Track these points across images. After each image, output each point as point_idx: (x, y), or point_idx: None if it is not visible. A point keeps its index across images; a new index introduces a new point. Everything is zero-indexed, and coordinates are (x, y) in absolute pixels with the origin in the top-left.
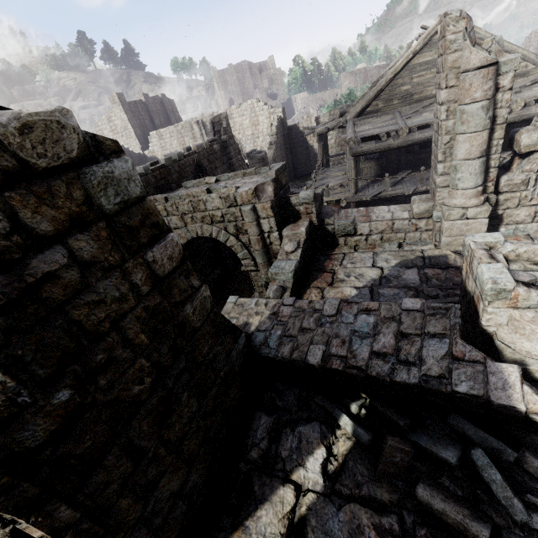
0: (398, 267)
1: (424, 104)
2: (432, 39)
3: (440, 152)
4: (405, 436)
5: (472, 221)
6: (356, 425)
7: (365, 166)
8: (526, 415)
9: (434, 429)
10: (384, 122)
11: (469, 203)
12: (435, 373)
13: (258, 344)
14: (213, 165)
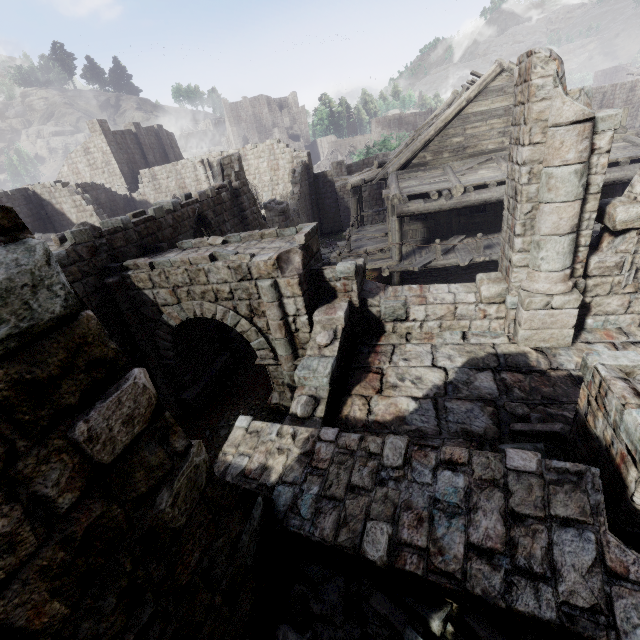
0: (467, 369)
1: (480, 160)
2: (488, 86)
3: (518, 223)
4: None
5: (557, 312)
6: None
7: (410, 227)
8: None
9: None
10: (434, 178)
11: (555, 290)
12: (585, 603)
13: (283, 509)
14: (220, 217)
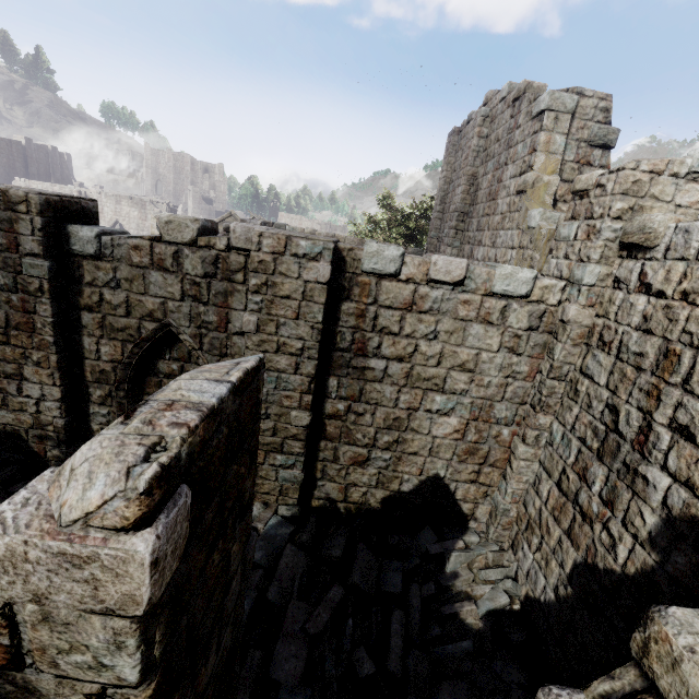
0: None
1: None
2: (226, 220)
3: None
4: None
5: None
6: None
7: None
8: None
9: None
10: None
11: None
12: None
13: None
14: None
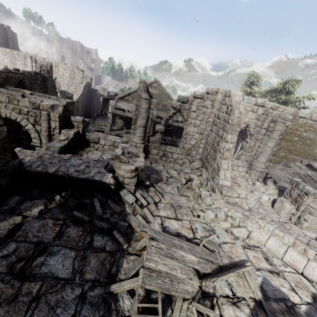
0: (110, 159)
1: None
2: (152, 84)
3: (133, 121)
4: (78, 199)
5: (138, 148)
6: (61, 197)
7: (118, 121)
8: (110, 186)
9: (88, 197)
10: (129, 106)
11: (138, 142)
12: (91, 175)
13: (26, 166)
14: (33, 86)
